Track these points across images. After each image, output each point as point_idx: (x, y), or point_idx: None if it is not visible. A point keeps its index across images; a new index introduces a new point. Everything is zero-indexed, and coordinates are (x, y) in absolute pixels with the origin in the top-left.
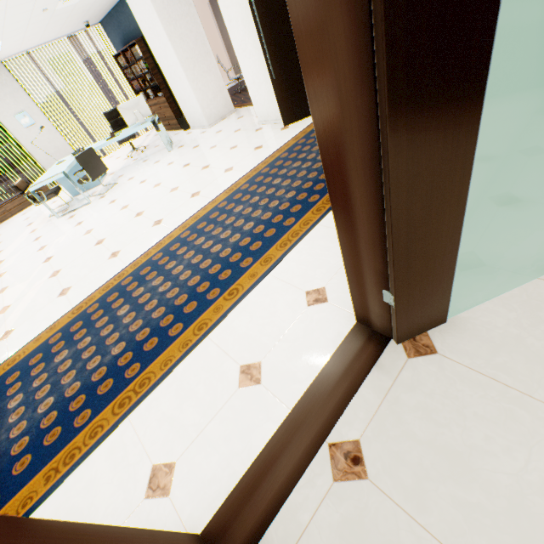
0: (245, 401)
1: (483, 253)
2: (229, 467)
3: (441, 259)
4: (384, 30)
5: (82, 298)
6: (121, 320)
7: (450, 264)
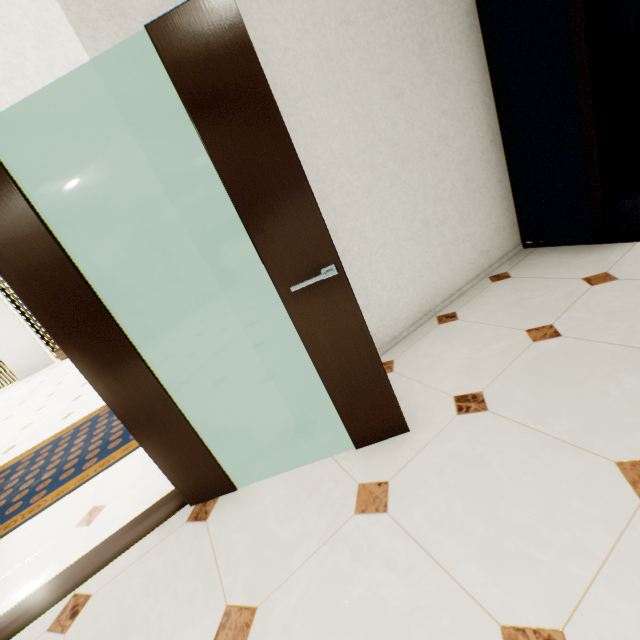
0: (68, 540)
1: (321, 423)
2: (10, 599)
3: (172, 423)
4: (15, 291)
5: (71, 423)
6: (72, 448)
7: (187, 429)
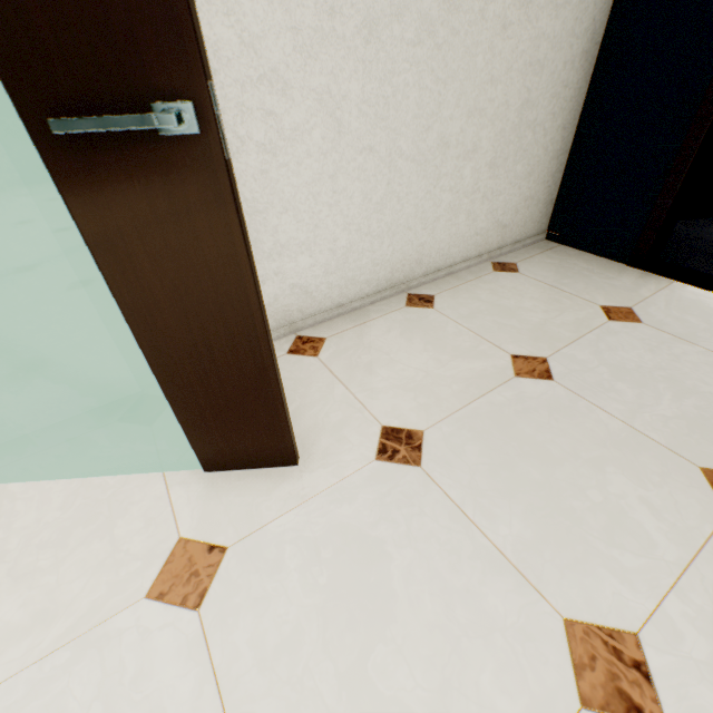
0: None
1: None
2: None
3: None
4: None
5: None
6: None
7: None
